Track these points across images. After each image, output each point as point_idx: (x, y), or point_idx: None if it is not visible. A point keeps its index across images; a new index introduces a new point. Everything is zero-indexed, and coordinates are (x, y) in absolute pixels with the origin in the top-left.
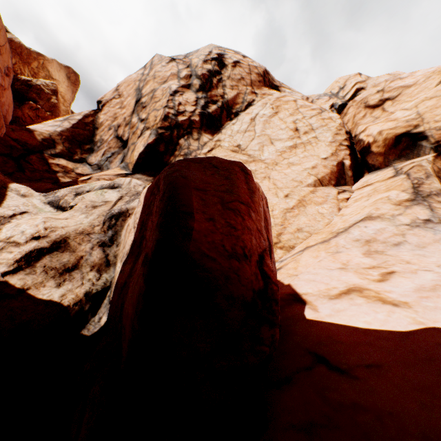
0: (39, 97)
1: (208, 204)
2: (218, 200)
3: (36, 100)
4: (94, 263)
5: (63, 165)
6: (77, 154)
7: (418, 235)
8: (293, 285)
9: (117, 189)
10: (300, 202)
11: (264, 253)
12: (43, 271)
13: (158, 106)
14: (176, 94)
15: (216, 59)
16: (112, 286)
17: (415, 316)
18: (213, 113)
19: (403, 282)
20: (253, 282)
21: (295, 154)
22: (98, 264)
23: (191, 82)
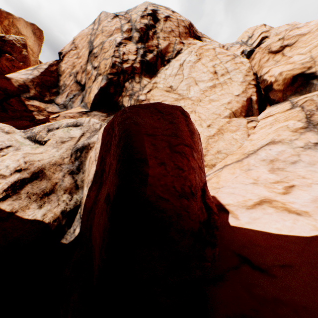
0: (13, 50)
1: (158, 148)
2: (166, 144)
3: (10, 53)
4: (66, 187)
5: (37, 106)
6: (47, 97)
7: (310, 155)
8: (218, 197)
9: (79, 126)
10: (219, 131)
11: (204, 186)
12: (26, 196)
13: (106, 56)
14: (121, 45)
15: (151, 15)
16: (82, 205)
17: (315, 224)
18: (150, 60)
19: (302, 195)
20: (200, 215)
21: (215, 92)
22: (70, 188)
23: (132, 35)
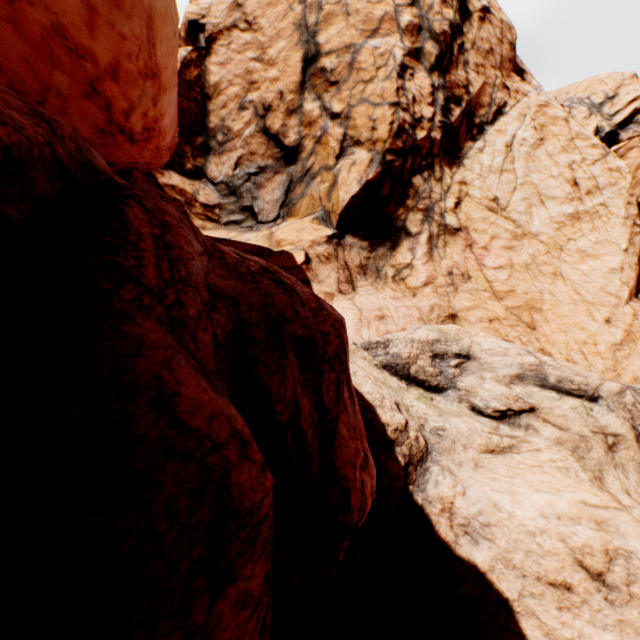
0: None
1: None
2: None
3: None
4: None
5: (179, 188)
6: (187, 158)
7: None
8: None
9: (599, 401)
10: (628, 335)
11: None
12: None
13: (371, 93)
14: (405, 74)
15: None
16: None
17: None
18: (454, 124)
19: None
20: None
21: (581, 232)
22: None
23: (421, 45)
